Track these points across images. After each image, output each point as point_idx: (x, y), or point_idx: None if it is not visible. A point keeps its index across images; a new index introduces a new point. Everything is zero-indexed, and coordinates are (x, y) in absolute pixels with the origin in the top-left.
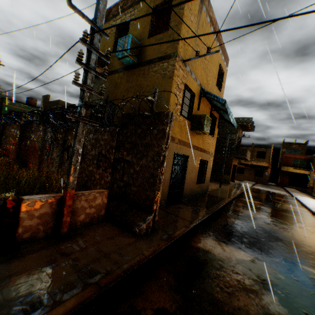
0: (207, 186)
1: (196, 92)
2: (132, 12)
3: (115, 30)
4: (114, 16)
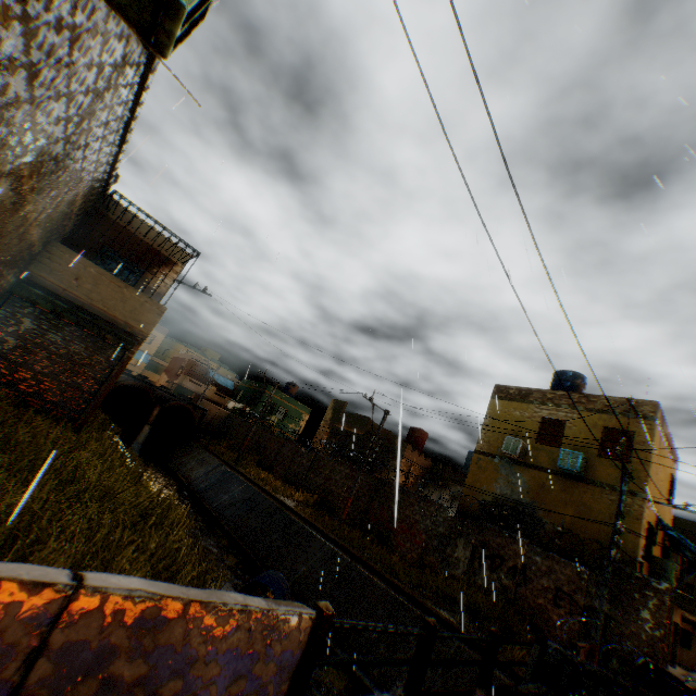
0: None
1: (651, 523)
2: (567, 413)
3: (539, 419)
4: (537, 402)
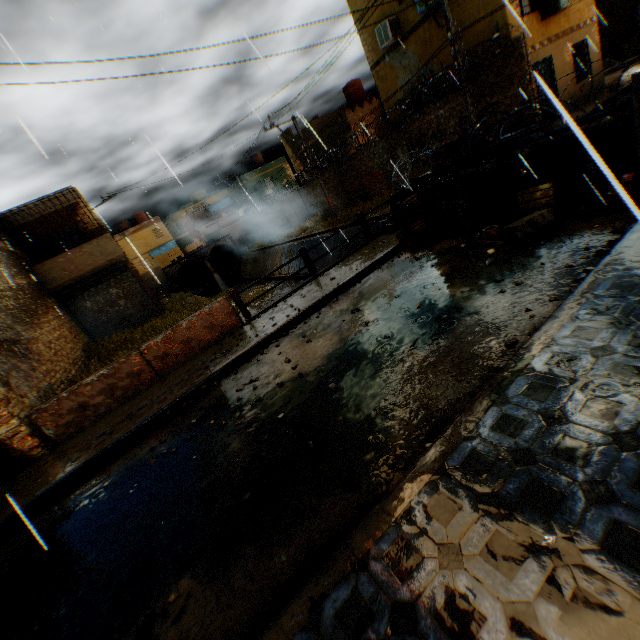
0: (598, 78)
1: None
2: None
3: None
4: None
